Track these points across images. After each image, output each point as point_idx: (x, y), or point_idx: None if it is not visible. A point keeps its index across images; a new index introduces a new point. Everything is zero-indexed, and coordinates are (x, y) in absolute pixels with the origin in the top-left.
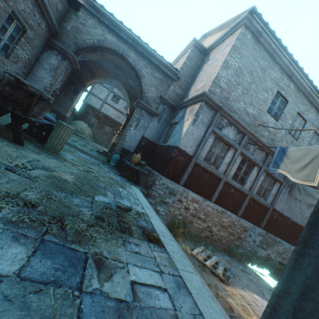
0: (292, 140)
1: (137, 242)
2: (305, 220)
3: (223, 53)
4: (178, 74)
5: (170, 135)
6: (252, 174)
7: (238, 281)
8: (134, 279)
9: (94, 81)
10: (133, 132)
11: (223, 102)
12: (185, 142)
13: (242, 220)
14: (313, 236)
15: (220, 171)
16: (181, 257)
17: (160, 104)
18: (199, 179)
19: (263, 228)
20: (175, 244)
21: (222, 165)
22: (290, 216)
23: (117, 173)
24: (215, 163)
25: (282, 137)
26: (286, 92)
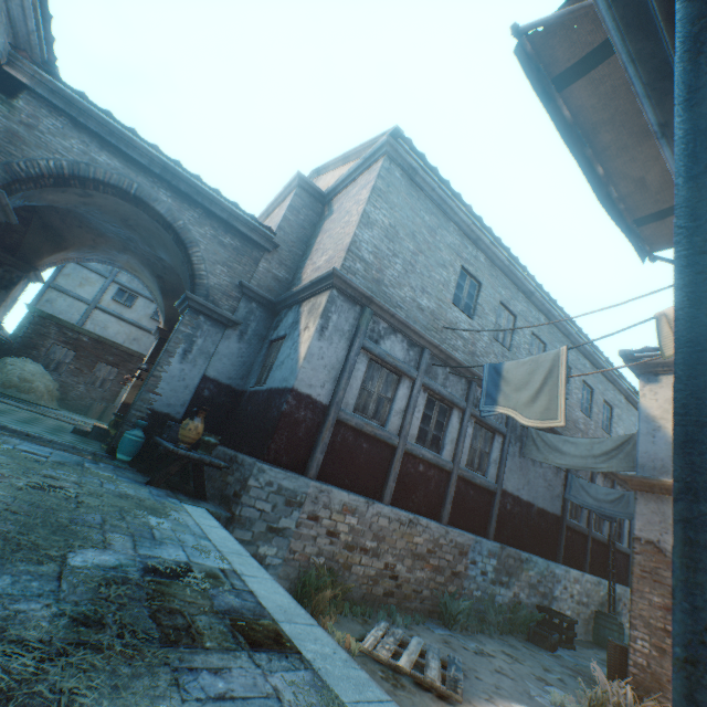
0: (503, 351)
1: (220, 662)
2: (558, 501)
3: (358, 199)
4: (274, 237)
5: (271, 365)
6: (452, 425)
7: (475, 685)
8: None
9: (62, 256)
10: (179, 368)
11: (373, 289)
12: (309, 376)
13: (453, 530)
14: (702, 468)
15: (391, 429)
16: (347, 665)
17: (241, 300)
18: (351, 455)
19: (495, 537)
20: (324, 633)
21: (393, 417)
22: (533, 498)
23: (140, 478)
24: (377, 414)
25: (486, 347)
26: (476, 268)
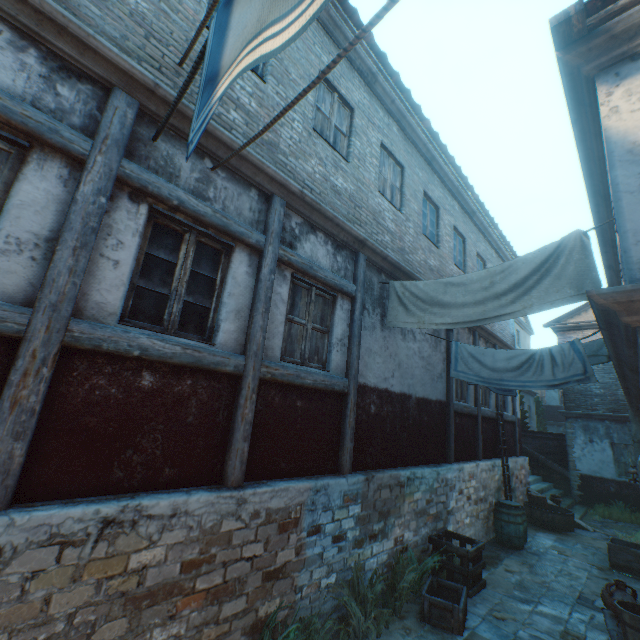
0: (337, 158)
1: None
2: (441, 383)
3: None
4: None
5: None
6: (234, 281)
7: None
8: None
9: None
10: None
11: None
12: None
13: (257, 491)
14: None
15: None
16: None
17: None
18: None
19: (355, 465)
20: None
21: (1, 255)
22: (410, 387)
23: None
24: None
25: (302, 142)
26: None
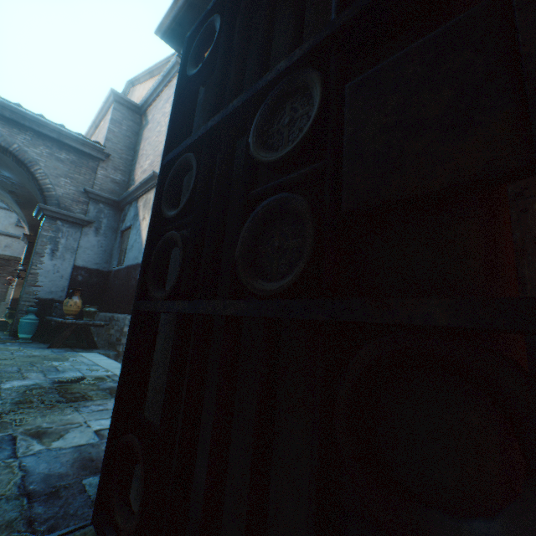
0: None
1: (101, 402)
2: None
3: (164, 112)
4: (104, 149)
5: (126, 249)
6: None
7: None
8: (100, 428)
9: None
10: (52, 264)
11: None
12: None
13: None
14: None
15: None
16: None
17: (90, 203)
18: None
19: None
20: None
21: None
22: None
23: (43, 346)
24: None
25: None
26: None
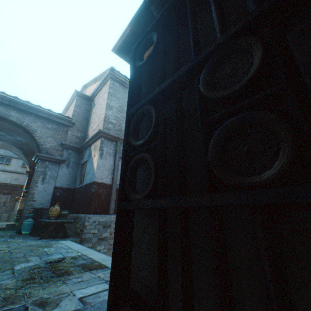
0: None
1: (79, 275)
2: None
3: (104, 98)
4: (71, 120)
5: (84, 174)
6: None
7: None
8: (82, 296)
9: None
10: (42, 187)
11: (119, 133)
12: (100, 175)
13: None
14: None
15: None
16: None
17: (64, 150)
18: None
19: None
20: None
21: None
22: None
23: (36, 238)
24: None
25: None
26: None
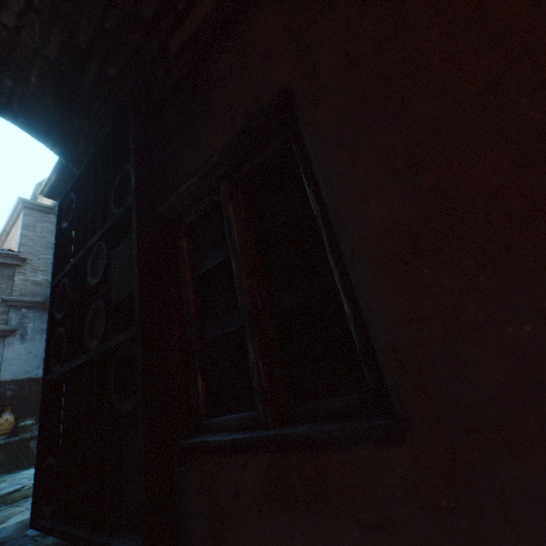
0: None
1: None
2: None
3: None
4: (19, 254)
5: None
6: None
7: None
8: None
9: None
10: None
11: None
12: None
13: None
14: None
15: None
16: None
17: (10, 311)
18: None
19: None
20: None
21: None
22: None
23: None
24: None
25: None
26: None
